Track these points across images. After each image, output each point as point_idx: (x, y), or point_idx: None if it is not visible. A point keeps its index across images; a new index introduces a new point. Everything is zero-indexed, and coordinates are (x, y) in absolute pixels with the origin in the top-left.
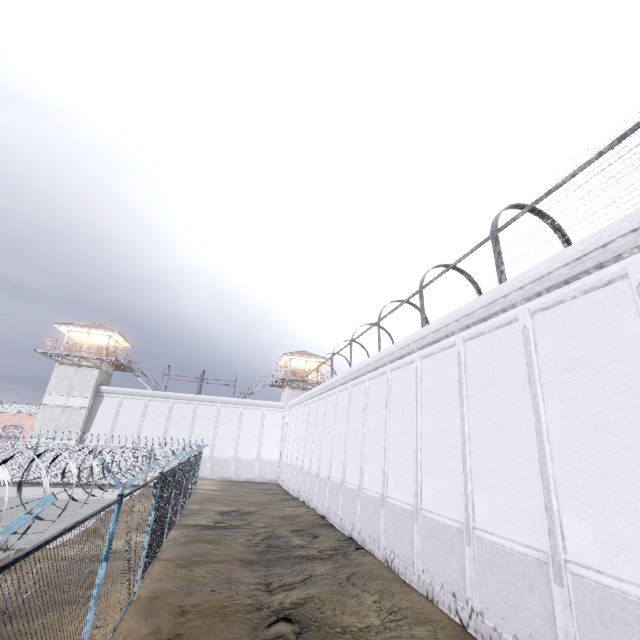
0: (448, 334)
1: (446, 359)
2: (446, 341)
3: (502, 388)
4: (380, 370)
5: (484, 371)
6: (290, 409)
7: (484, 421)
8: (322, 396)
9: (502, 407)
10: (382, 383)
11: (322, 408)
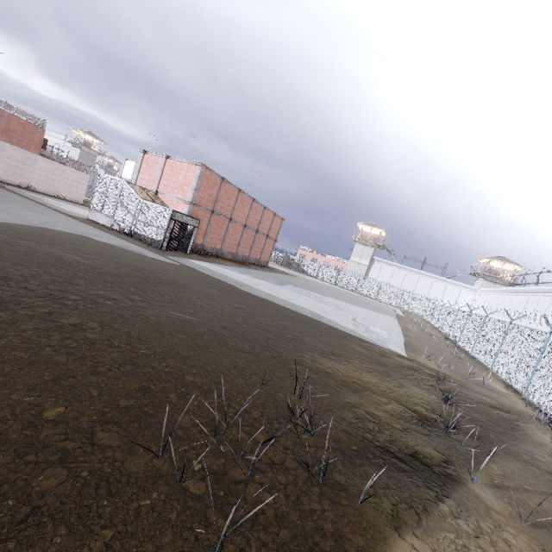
0: None
1: None
2: None
3: None
4: (549, 294)
5: None
6: (481, 293)
7: None
8: (510, 294)
9: None
10: (548, 300)
11: (508, 300)
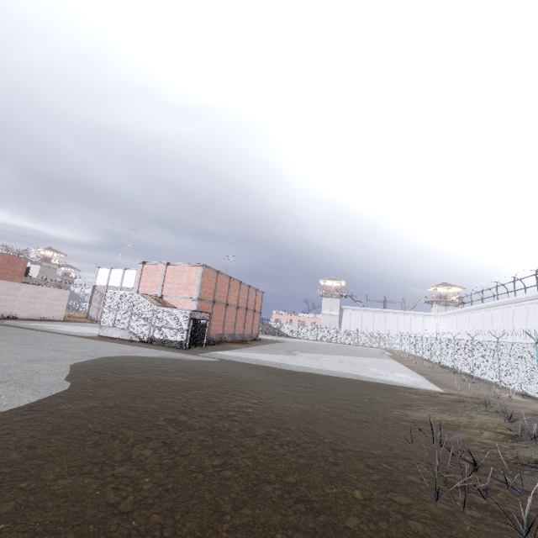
0: (522, 301)
1: (522, 308)
2: (522, 303)
3: (536, 320)
4: (498, 307)
5: (532, 314)
6: (440, 317)
7: (532, 328)
8: (465, 313)
9: (536, 325)
10: (499, 312)
11: (466, 318)
